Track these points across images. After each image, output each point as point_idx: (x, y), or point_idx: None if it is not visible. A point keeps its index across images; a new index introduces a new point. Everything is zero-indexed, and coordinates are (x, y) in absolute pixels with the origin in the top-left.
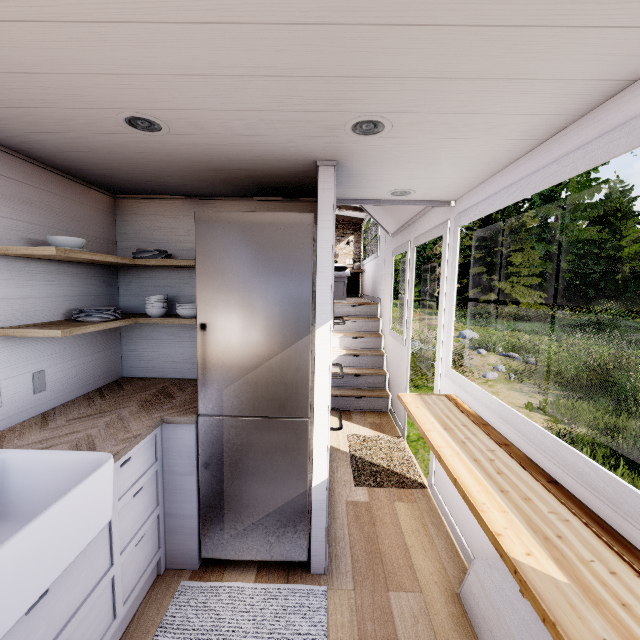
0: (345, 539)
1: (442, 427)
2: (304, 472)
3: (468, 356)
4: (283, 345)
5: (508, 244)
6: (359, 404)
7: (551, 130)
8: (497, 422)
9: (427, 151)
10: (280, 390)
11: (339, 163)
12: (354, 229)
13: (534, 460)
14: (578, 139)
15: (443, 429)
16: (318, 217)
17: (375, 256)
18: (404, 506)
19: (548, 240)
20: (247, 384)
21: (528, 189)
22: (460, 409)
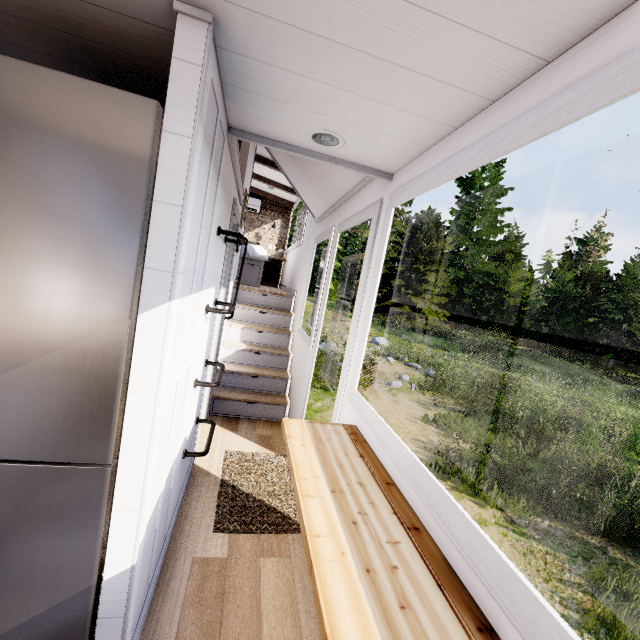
0: (170, 633)
1: (329, 487)
2: (90, 556)
3: (378, 362)
4: (70, 334)
5: (426, 263)
6: (251, 410)
7: (568, 34)
8: (406, 484)
9: (368, 35)
10: (56, 414)
11: (220, 25)
12: (283, 212)
13: (455, 568)
14: (617, 46)
15: (330, 492)
16: (166, 110)
17: (298, 243)
18: (273, 564)
19: (458, 266)
20: None
21: (506, 142)
22: (359, 452)
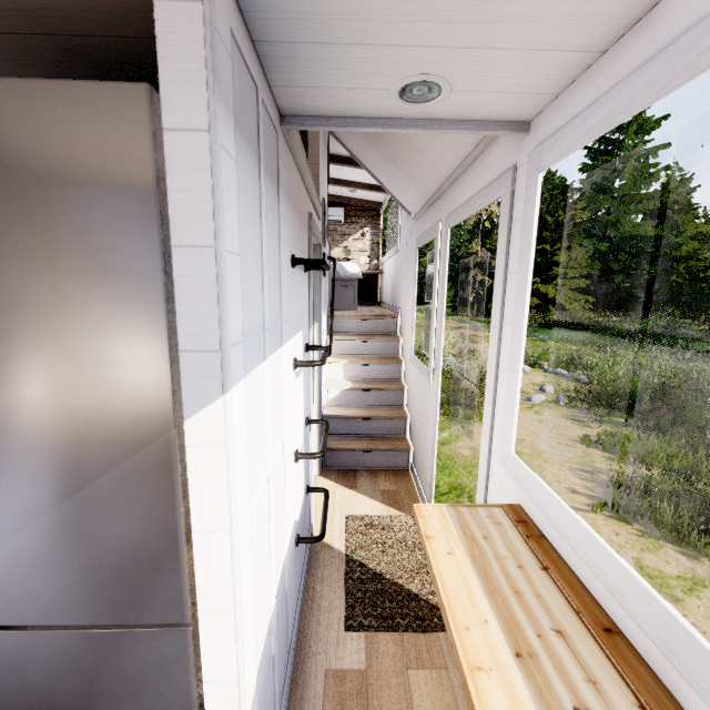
0: None
1: (510, 646)
2: None
3: None
4: (103, 459)
5: (554, 241)
6: (368, 460)
7: None
8: (647, 642)
9: None
10: (109, 566)
11: None
12: (371, 217)
13: None
14: None
15: (513, 657)
16: (161, 94)
17: (395, 251)
18: (425, 679)
19: (598, 237)
20: (22, 554)
21: None
22: (539, 559)
